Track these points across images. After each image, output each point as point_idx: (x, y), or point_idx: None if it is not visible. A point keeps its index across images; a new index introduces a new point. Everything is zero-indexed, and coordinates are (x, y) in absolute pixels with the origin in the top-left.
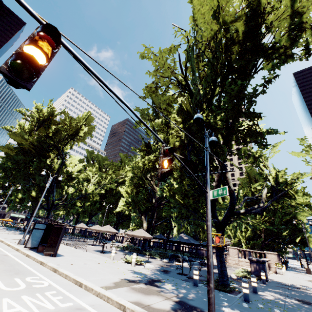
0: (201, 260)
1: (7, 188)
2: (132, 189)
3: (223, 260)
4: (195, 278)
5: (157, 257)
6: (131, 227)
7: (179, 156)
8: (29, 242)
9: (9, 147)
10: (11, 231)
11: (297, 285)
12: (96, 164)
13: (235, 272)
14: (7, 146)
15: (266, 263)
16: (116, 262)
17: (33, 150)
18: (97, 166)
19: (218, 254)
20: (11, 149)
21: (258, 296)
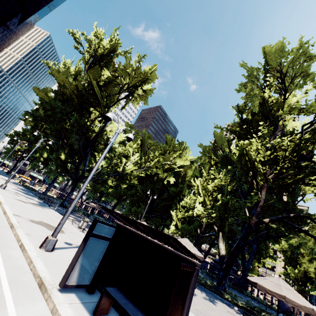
0: None
1: (32, 144)
2: (217, 186)
3: None
4: None
5: None
6: (171, 231)
7: None
8: (74, 270)
9: (46, 93)
10: (29, 197)
11: None
12: (139, 139)
13: None
14: (43, 91)
15: None
16: None
17: (76, 100)
18: (139, 143)
19: None
20: (47, 96)
21: None
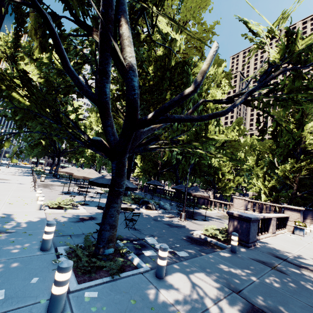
0: (197, 209)
1: None
2: None
3: (109, 213)
4: (43, 238)
5: (126, 202)
6: (135, 174)
7: (12, 0)
8: None
9: None
10: (20, 173)
11: (306, 260)
12: None
13: (218, 227)
14: None
15: (271, 220)
16: (34, 203)
17: None
18: None
19: (106, 202)
20: None
21: (141, 290)
